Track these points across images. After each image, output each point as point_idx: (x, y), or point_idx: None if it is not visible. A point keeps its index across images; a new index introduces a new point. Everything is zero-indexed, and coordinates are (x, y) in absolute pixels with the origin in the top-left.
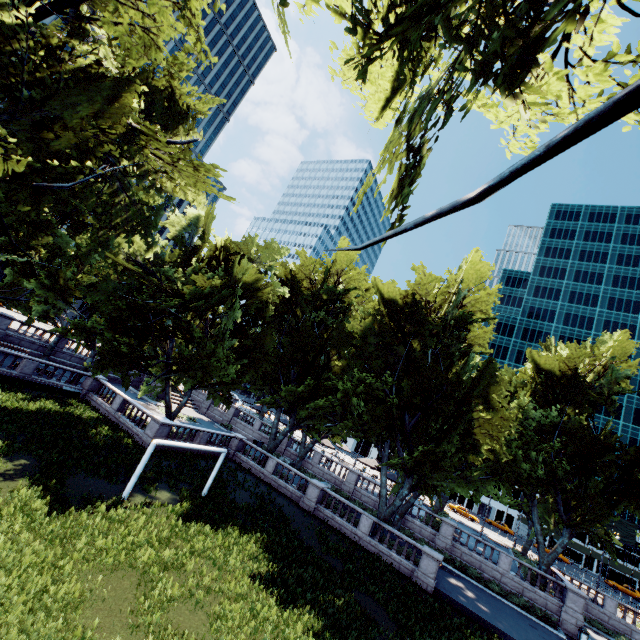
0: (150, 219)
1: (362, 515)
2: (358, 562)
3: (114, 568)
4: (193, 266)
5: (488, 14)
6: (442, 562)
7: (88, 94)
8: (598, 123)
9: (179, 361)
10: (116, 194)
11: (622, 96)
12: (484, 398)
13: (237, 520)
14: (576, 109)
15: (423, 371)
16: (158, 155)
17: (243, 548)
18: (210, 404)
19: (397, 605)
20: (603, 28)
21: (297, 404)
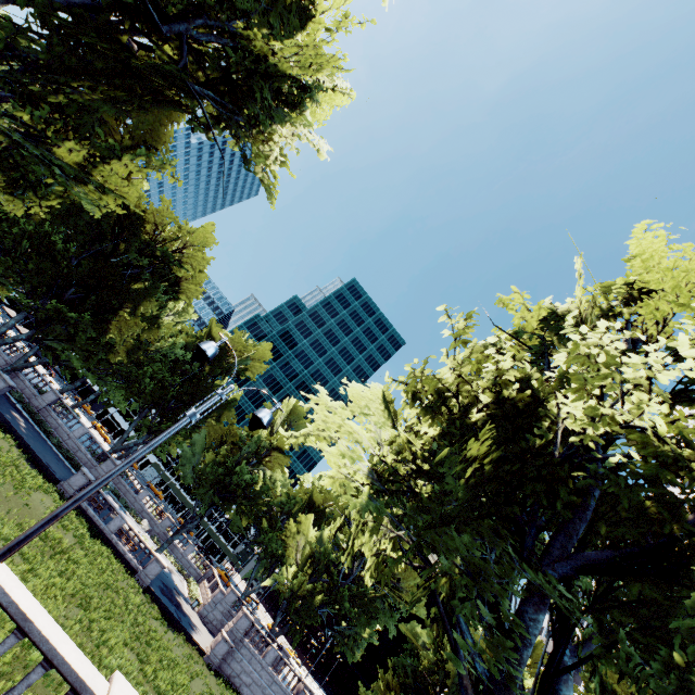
0: None
1: None
2: None
3: None
4: None
5: None
6: (23, 410)
7: None
8: None
9: None
10: None
11: None
12: (135, 306)
13: None
14: None
15: (110, 266)
16: None
17: None
18: None
19: None
20: None
21: None
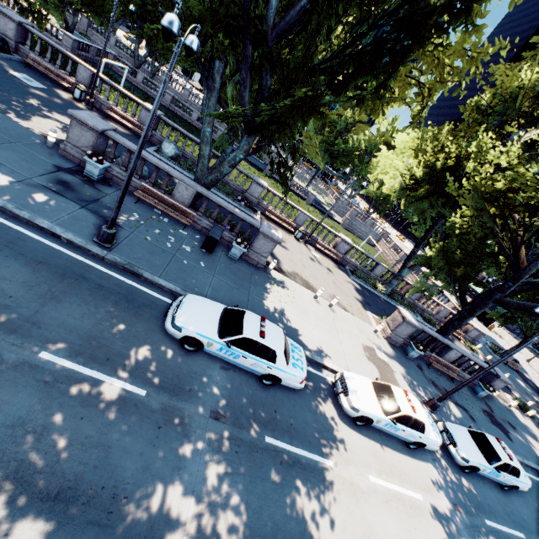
0: None
1: (194, 112)
2: (192, 129)
3: None
4: None
5: None
6: None
7: None
8: None
9: None
10: None
11: None
12: None
13: None
14: None
15: None
16: None
17: None
18: None
19: None
20: None
21: (154, 38)
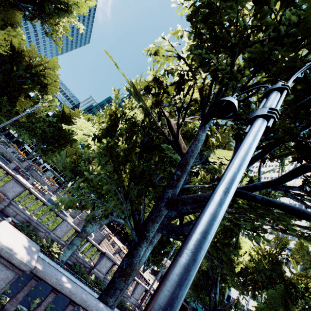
0: None
1: None
2: None
3: None
4: None
5: None
6: None
7: None
8: None
9: None
10: None
11: None
12: (26, 95)
13: None
14: None
15: (11, 77)
16: None
17: None
18: None
19: None
20: None
21: None
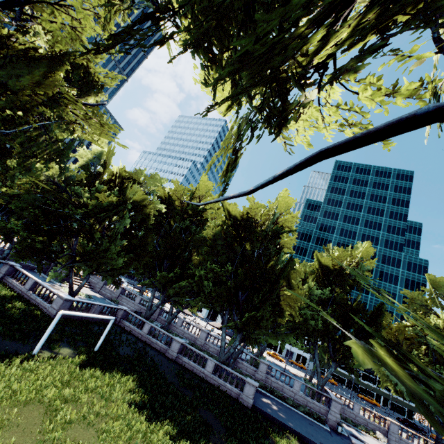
0: (66, 154)
1: (208, 360)
2: (204, 391)
3: (26, 403)
4: (96, 187)
5: (267, 94)
6: (259, 388)
7: (27, 69)
8: (290, 172)
9: (81, 254)
10: (41, 135)
11: (298, 164)
12: (287, 281)
13: (120, 367)
14: (326, 126)
15: (251, 264)
16: (76, 112)
17: (124, 385)
18: (103, 285)
19: (227, 417)
20: (334, 92)
21: (167, 285)
